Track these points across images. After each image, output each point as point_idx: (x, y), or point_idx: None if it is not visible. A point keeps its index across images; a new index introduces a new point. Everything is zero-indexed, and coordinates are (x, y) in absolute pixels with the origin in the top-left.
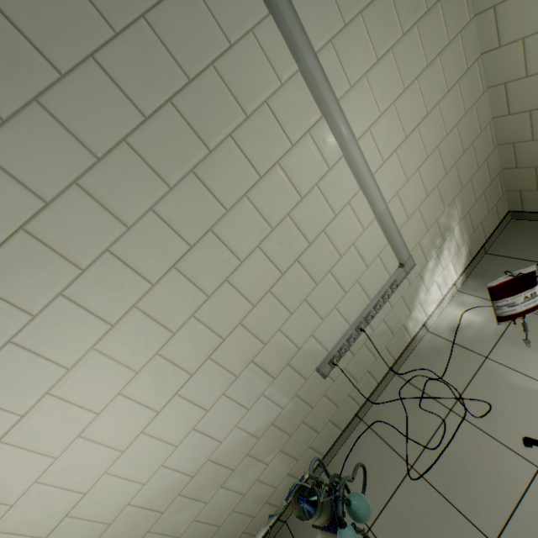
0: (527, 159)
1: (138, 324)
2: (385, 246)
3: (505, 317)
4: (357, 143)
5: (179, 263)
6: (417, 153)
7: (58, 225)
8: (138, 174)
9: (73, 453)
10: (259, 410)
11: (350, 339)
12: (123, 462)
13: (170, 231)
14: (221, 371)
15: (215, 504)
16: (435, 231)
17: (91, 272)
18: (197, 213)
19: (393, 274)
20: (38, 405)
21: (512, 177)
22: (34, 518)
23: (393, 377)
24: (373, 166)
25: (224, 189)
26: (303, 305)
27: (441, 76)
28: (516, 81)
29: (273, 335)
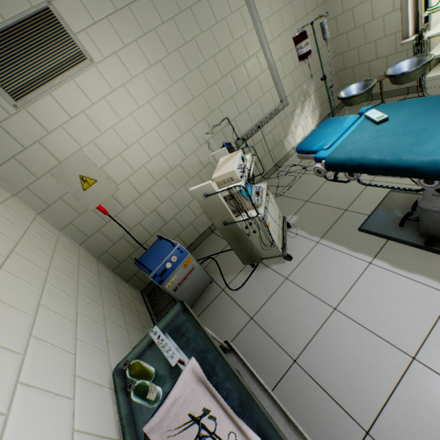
0: (348, 63)
1: (160, 71)
2: (273, 87)
3: (300, 57)
4: (260, 22)
5: (180, 49)
6: (291, 42)
7: (140, 10)
8: (170, 0)
9: (127, 122)
10: (205, 150)
11: (252, 130)
12: (145, 141)
13: (178, 32)
14: (191, 116)
15: (180, 195)
16: (300, 92)
17: (147, 36)
18: (190, 28)
19: (277, 106)
20: (119, 89)
21: (343, 76)
22: (108, 147)
23: (275, 172)
24: (268, 39)
25: (201, 22)
26: (231, 100)
27: (303, 5)
28: (339, 16)
29: (216, 109)
